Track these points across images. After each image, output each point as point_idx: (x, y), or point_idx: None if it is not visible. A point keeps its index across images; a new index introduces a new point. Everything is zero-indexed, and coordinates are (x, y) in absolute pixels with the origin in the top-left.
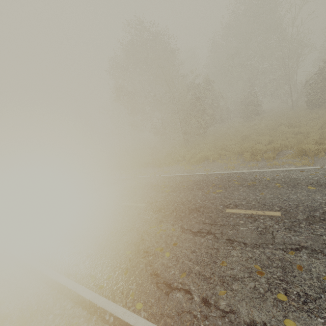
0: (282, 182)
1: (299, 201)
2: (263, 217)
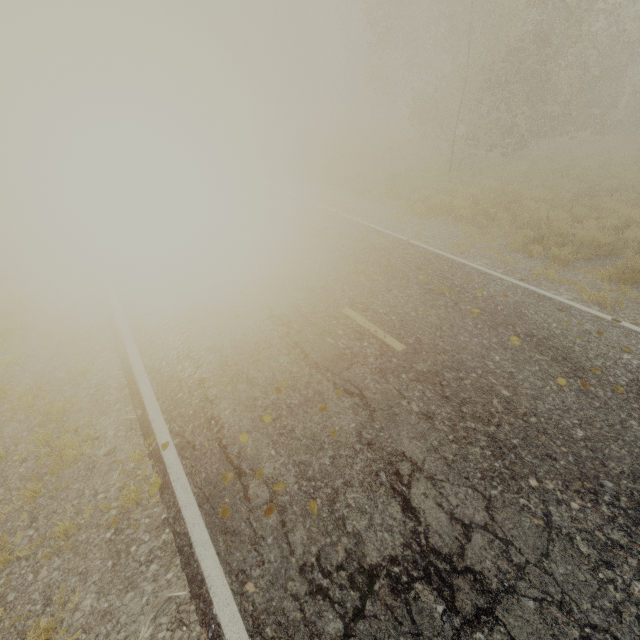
0: (493, 310)
1: (457, 349)
2: (375, 341)
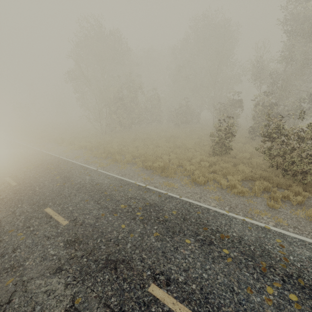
0: (62, 171)
1: (35, 182)
2: (7, 184)
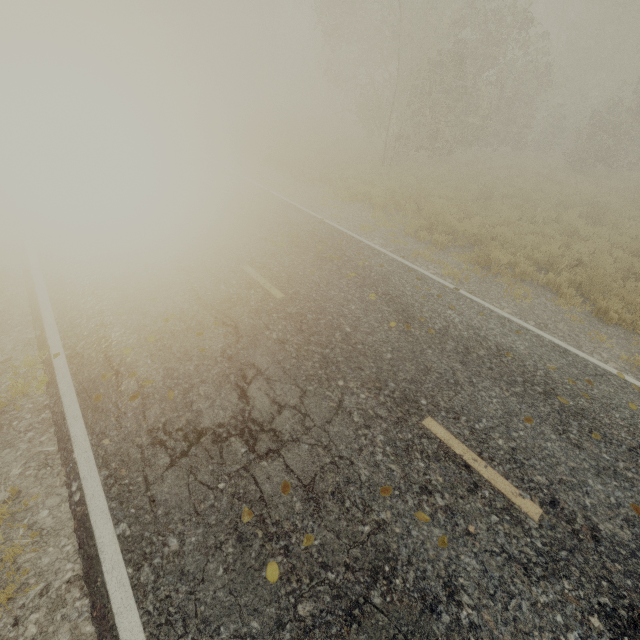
0: (366, 275)
1: (325, 299)
2: (261, 290)
